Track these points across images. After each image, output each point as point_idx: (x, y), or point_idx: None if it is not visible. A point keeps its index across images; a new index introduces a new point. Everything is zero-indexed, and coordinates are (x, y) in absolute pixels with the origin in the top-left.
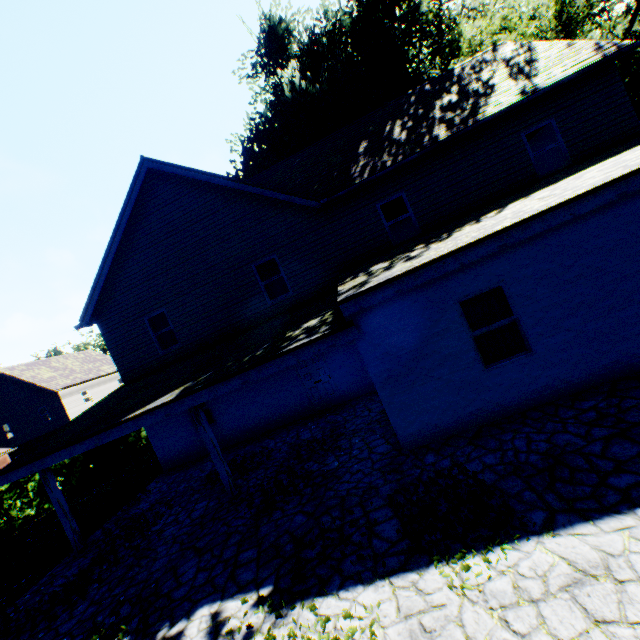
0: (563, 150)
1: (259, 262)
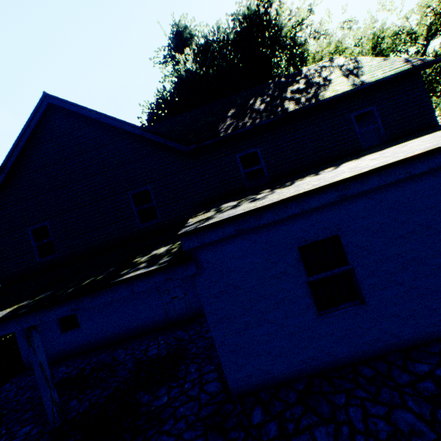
0: (381, 131)
1: (135, 191)
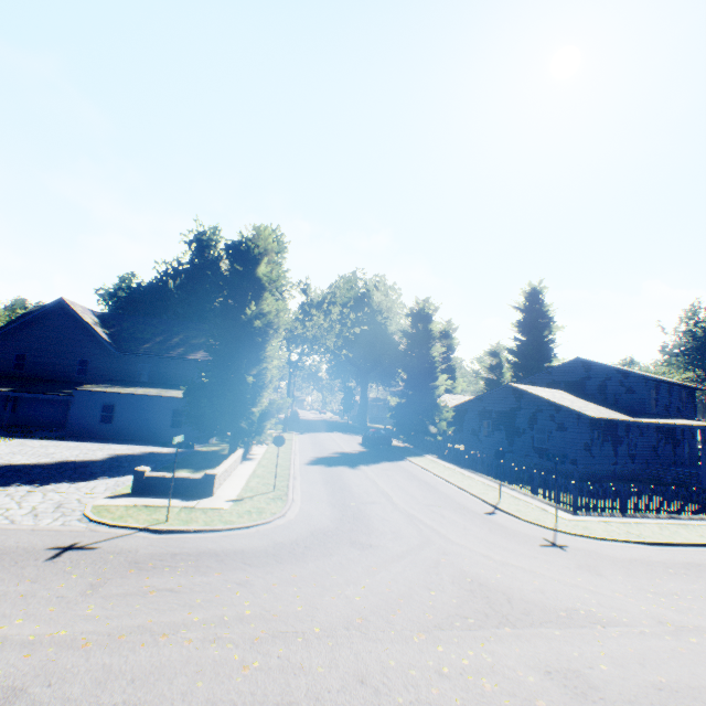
0: None
1: (83, 359)
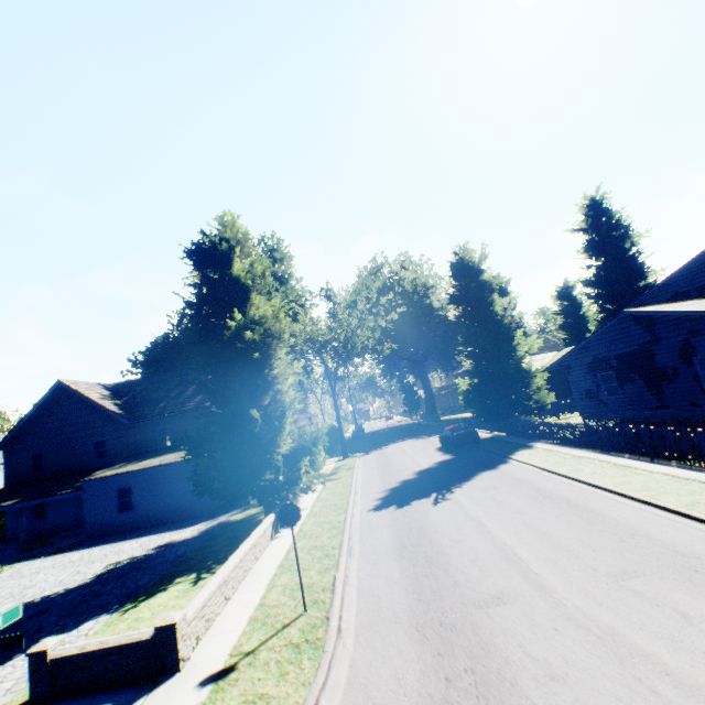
0: None
1: (98, 440)
